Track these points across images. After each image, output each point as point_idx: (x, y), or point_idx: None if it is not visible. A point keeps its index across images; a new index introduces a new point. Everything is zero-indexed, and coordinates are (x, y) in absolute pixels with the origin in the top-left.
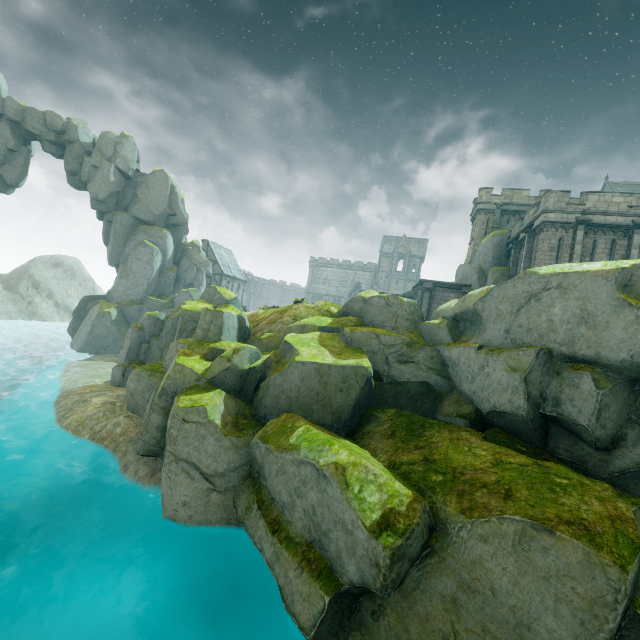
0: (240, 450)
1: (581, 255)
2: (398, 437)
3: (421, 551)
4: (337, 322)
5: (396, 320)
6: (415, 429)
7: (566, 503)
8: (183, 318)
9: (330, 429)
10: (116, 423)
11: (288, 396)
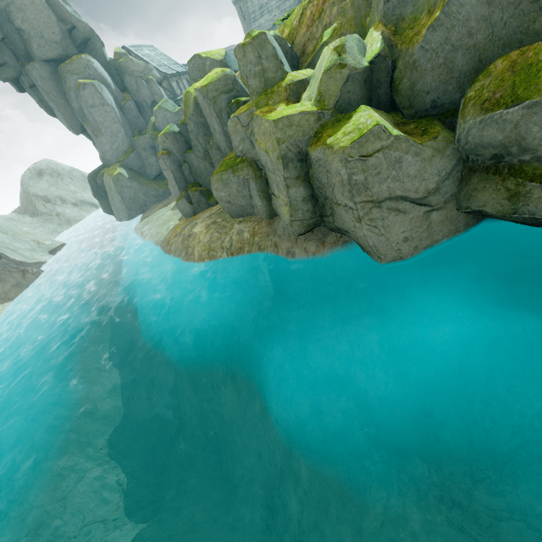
0: (445, 152)
1: None
2: None
3: None
4: None
5: None
6: None
7: None
8: (208, 98)
9: None
10: (238, 232)
11: (469, 47)
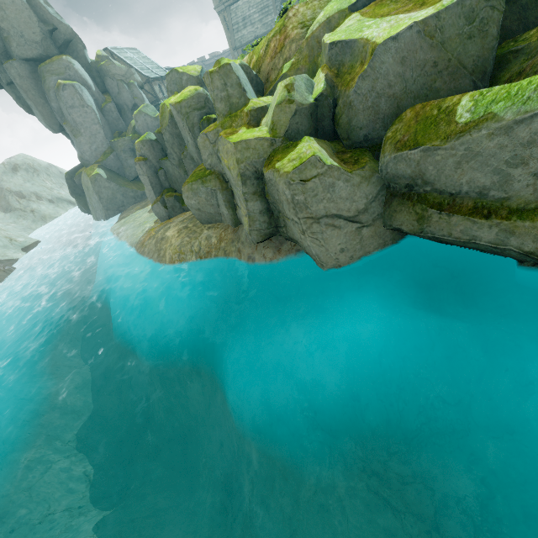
0: (371, 179)
1: None
2: None
3: None
4: None
5: None
6: None
7: None
8: (182, 114)
9: None
10: (206, 237)
11: (389, 96)
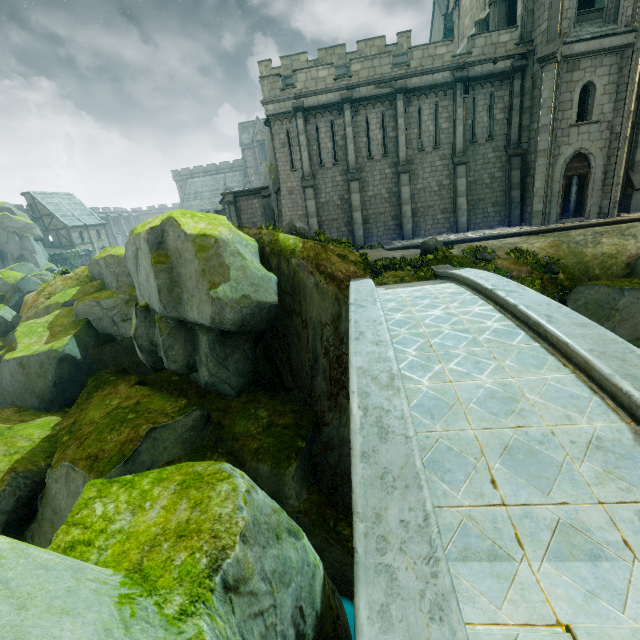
0: None
1: (307, 146)
2: (77, 404)
3: (18, 503)
4: (80, 292)
5: (117, 280)
6: (92, 392)
7: (107, 439)
8: None
9: (40, 410)
10: None
11: (8, 392)
